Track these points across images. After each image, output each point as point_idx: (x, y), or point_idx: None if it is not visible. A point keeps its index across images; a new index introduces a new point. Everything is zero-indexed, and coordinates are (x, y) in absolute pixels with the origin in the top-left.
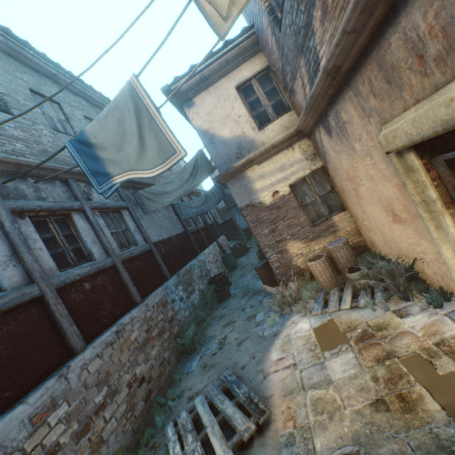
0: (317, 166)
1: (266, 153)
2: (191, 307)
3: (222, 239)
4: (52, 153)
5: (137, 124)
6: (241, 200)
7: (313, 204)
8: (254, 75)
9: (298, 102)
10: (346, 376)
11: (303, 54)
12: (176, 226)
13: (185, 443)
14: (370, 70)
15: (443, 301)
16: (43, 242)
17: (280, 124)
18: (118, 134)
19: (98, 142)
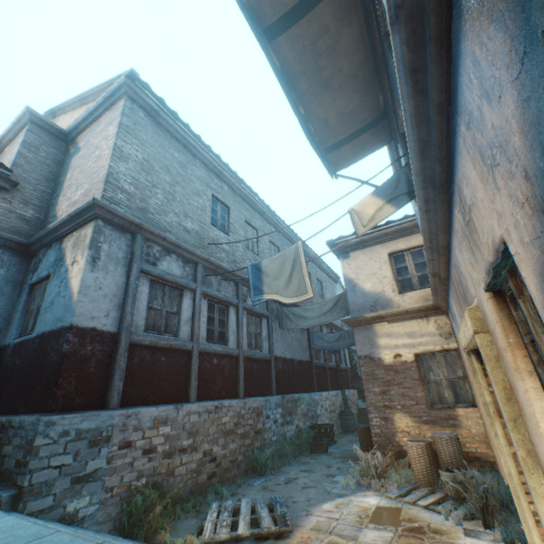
0: (450, 345)
1: (398, 315)
2: (281, 436)
3: (350, 392)
4: (238, 263)
5: (291, 268)
6: (361, 348)
7: (437, 383)
8: (407, 248)
9: None
10: (371, 542)
11: None
12: (303, 352)
13: (221, 514)
14: (451, 285)
15: (521, 542)
16: (207, 318)
17: (421, 294)
18: (278, 270)
19: (265, 271)
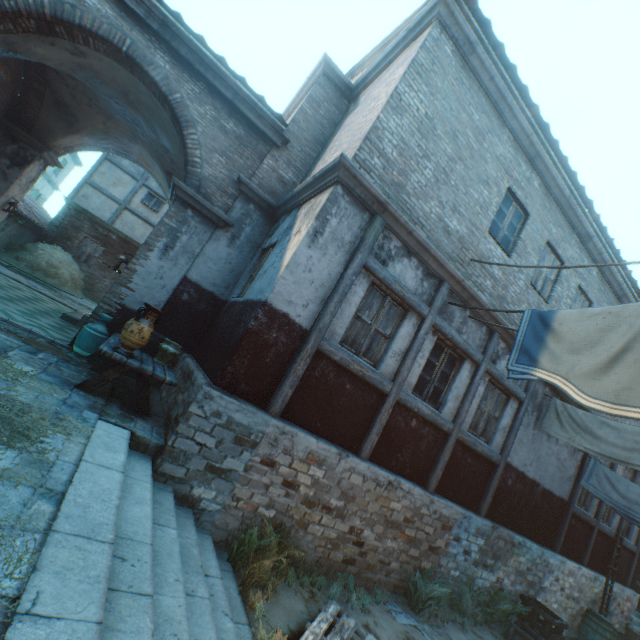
0: None
1: None
2: (466, 576)
3: (623, 592)
4: (506, 303)
5: (625, 343)
6: None
7: None
8: None
9: None
10: None
11: None
12: (560, 481)
13: (330, 633)
14: None
15: None
16: (425, 361)
17: None
18: (589, 336)
19: (558, 329)
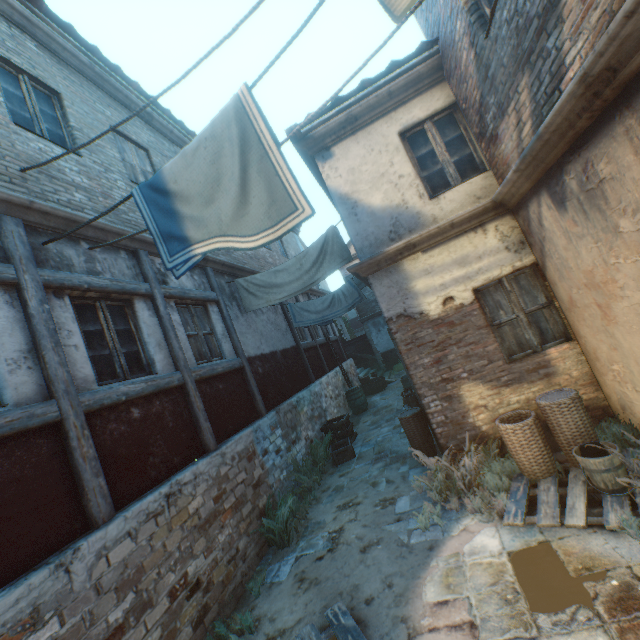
0: (525, 261)
1: (438, 234)
2: (291, 465)
3: (348, 364)
4: (124, 213)
5: (240, 161)
6: (390, 305)
7: (512, 324)
8: (429, 116)
9: (502, 156)
10: None
11: (528, 66)
12: (284, 337)
13: None
14: None
15: None
16: (82, 336)
17: (466, 190)
18: (209, 177)
19: (178, 189)
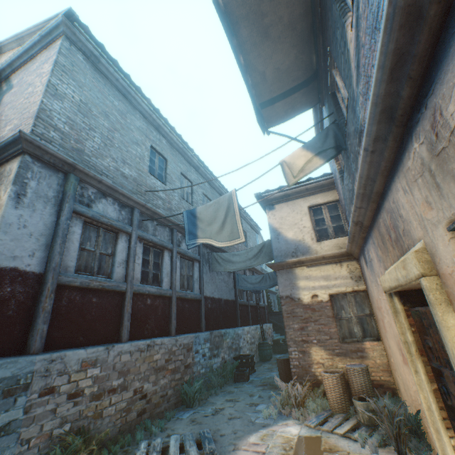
0: (360, 287)
1: (316, 260)
2: (208, 368)
3: (267, 326)
4: (173, 211)
5: (225, 214)
6: (283, 289)
7: (347, 320)
8: (325, 202)
9: None
10: None
11: (352, 204)
12: (229, 292)
13: None
14: (376, 232)
15: None
16: (142, 260)
17: (335, 242)
18: (212, 216)
19: (200, 216)
